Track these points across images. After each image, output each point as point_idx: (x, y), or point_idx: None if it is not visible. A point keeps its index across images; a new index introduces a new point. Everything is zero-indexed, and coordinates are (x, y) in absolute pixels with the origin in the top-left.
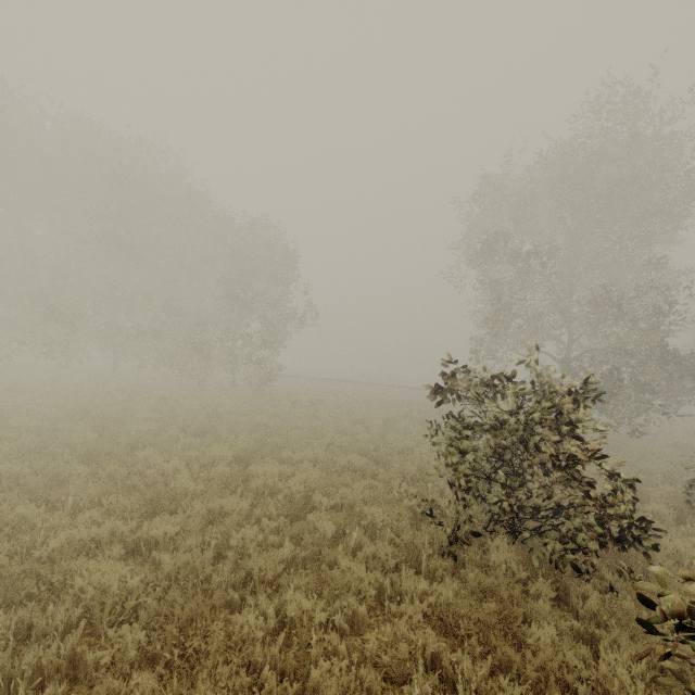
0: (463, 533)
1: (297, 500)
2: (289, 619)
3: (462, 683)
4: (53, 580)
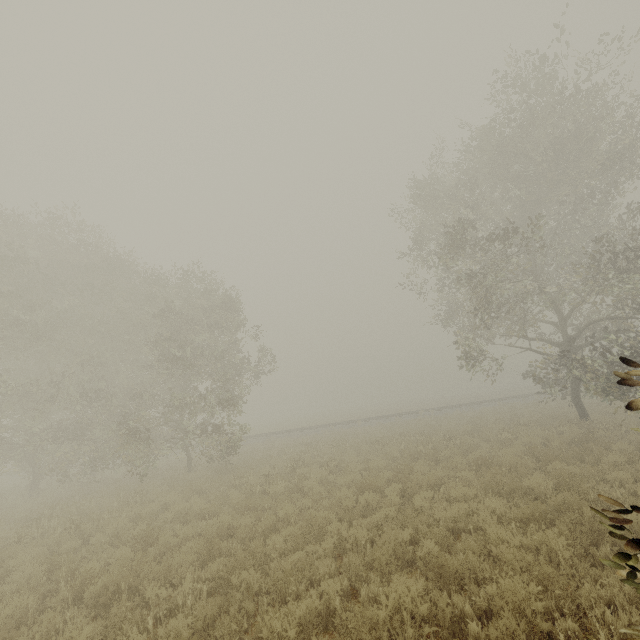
0: None
1: None
2: None
3: None
4: None
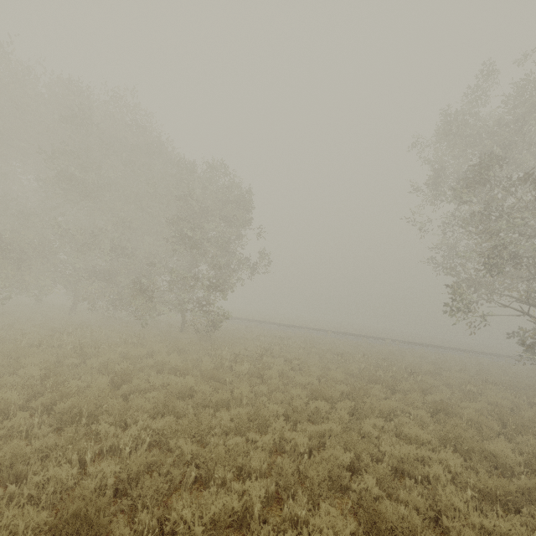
0: None
1: None
2: None
3: None
4: None
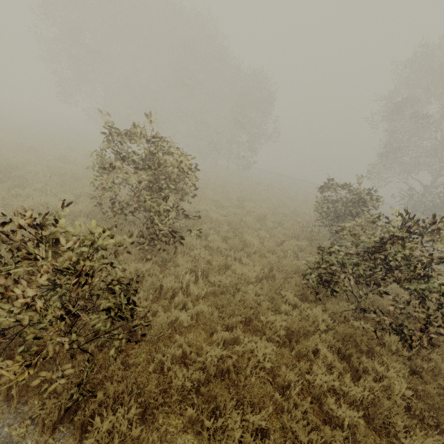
0: (317, 237)
1: (261, 215)
2: (259, 237)
3: (300, 254)
4: (205, 213)
